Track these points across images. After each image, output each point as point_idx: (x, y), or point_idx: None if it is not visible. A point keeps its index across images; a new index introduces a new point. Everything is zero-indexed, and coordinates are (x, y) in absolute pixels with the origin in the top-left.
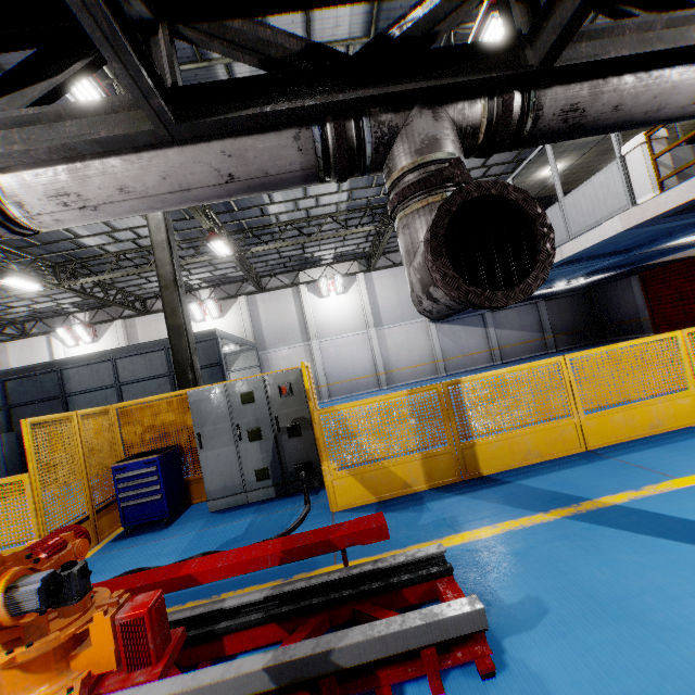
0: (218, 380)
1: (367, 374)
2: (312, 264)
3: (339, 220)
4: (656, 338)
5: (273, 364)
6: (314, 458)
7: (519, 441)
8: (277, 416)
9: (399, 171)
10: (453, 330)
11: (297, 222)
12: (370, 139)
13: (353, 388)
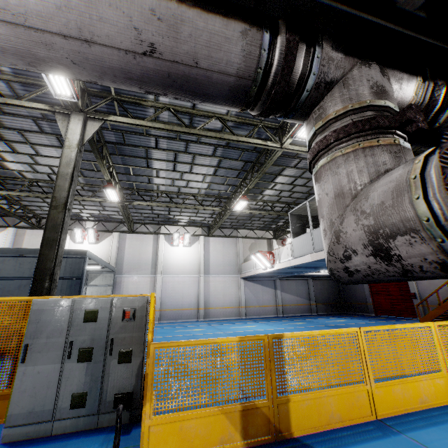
0: (74, 291)
1: (191, 307)
2: (172, 223)
3: (198, 199)
4: (418, 325)
5: (123, 286)
6: (136, 389)
7: (325, 402)
8: (113, 339)
9: (339, 110)
10: (255, 287)
11: (170, 193)
12: (316, 70)
13: (178, 316)
